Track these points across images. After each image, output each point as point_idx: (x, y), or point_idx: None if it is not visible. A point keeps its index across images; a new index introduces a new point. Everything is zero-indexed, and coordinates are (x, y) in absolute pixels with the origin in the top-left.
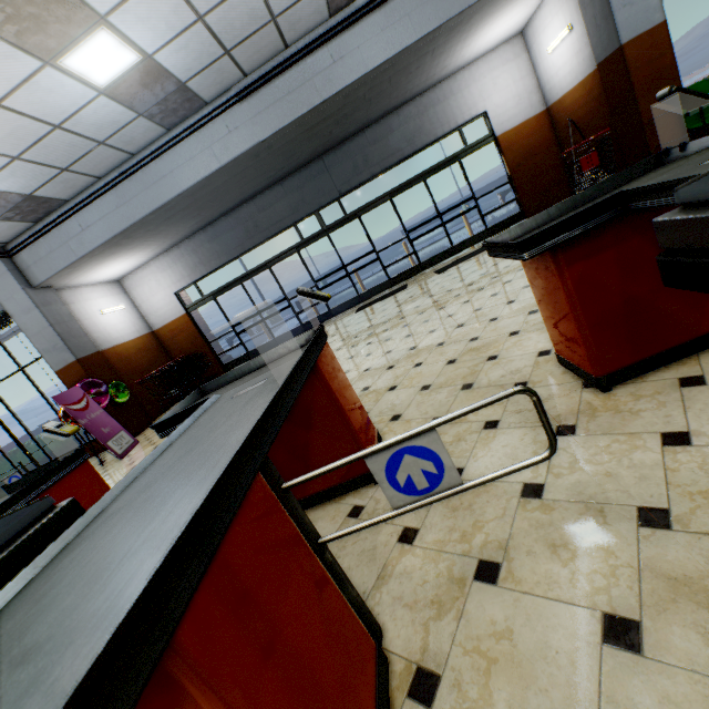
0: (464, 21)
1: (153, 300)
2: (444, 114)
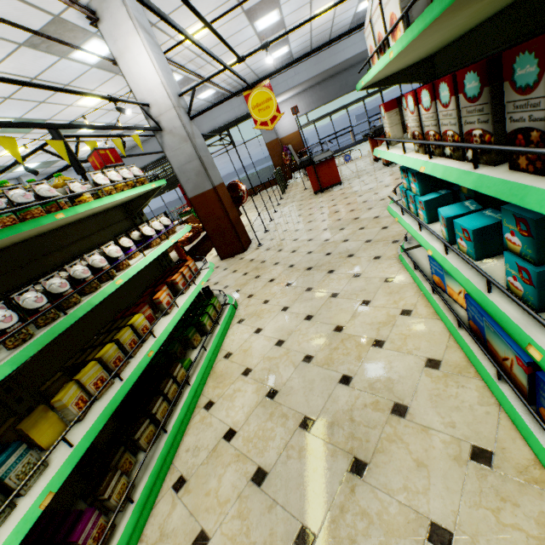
0: None
1: (283, 122)
2: None
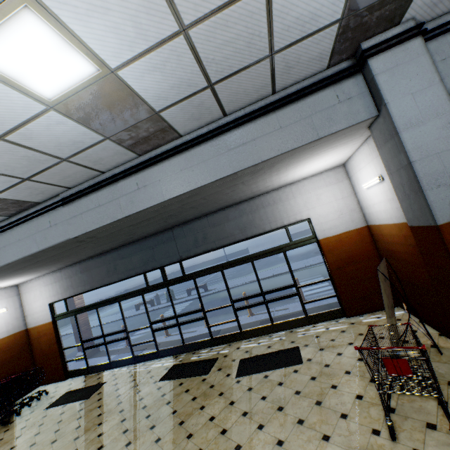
0: (266, 167)
1: (34, 305)
2: (273, 214)
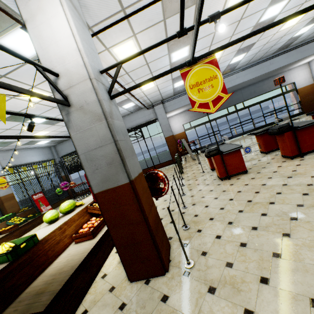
0: (304, 58)
1: (175, 126)
2: None
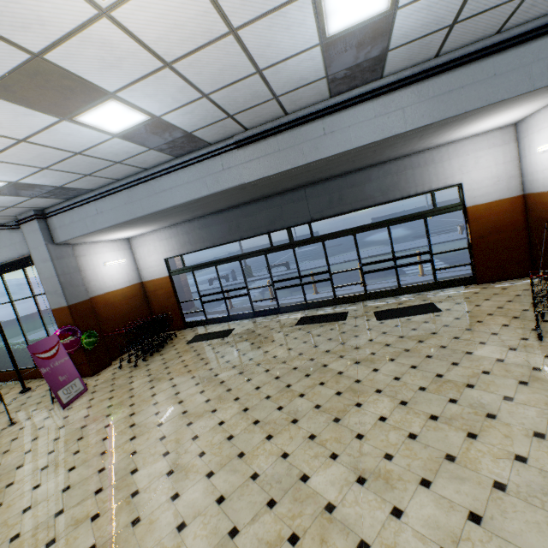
0: (458, 119)
1: (148, 259)
2: (421, 177)
